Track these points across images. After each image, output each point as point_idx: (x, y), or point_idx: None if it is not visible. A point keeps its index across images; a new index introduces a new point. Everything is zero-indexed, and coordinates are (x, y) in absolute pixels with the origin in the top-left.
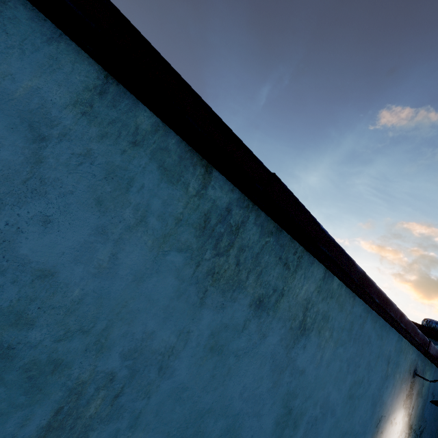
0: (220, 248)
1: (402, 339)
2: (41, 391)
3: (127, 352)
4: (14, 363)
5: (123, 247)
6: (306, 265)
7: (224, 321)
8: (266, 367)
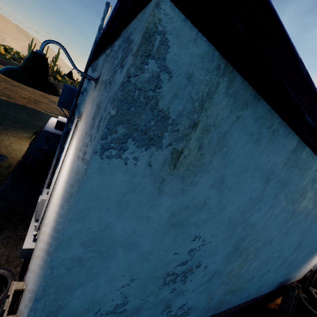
0: (306, 195)
1: None
2: (241, 256)
3: (263, 240)
4: (238, 250)
5: (276, 208)
6: None
7: (294, 222)
8: (299, 233)
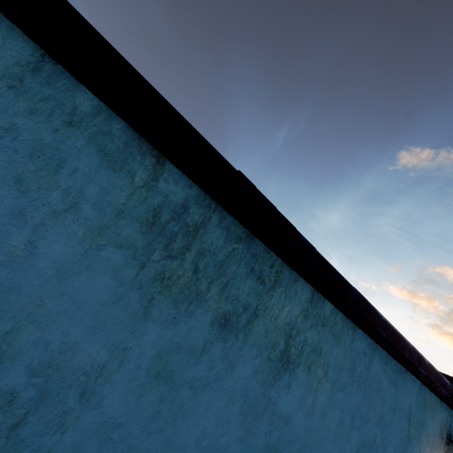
0: (172, 250)
1: (425, 389)
2: None
3: (37, 365)
4: None
5: (45, 234)
6: (287, 282)
7: (176, 340)
8: (235, 408)
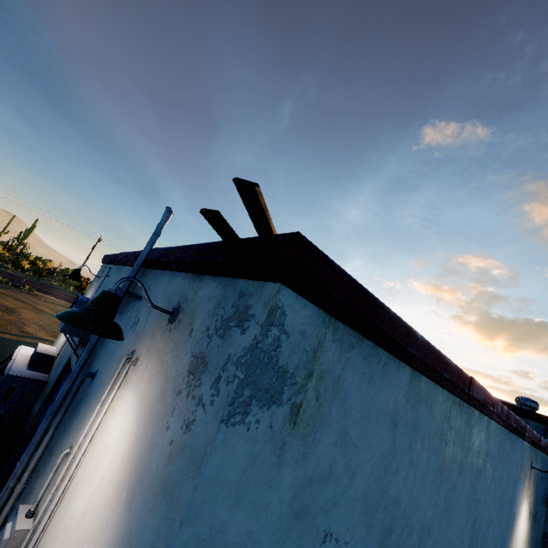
0: (447, 439)
1: (523, 442)
2: None
3: (418, 529)
4: None
5: (417, 466)
6: (479, 422)
7: (449, 487)
8: (464, 507)
